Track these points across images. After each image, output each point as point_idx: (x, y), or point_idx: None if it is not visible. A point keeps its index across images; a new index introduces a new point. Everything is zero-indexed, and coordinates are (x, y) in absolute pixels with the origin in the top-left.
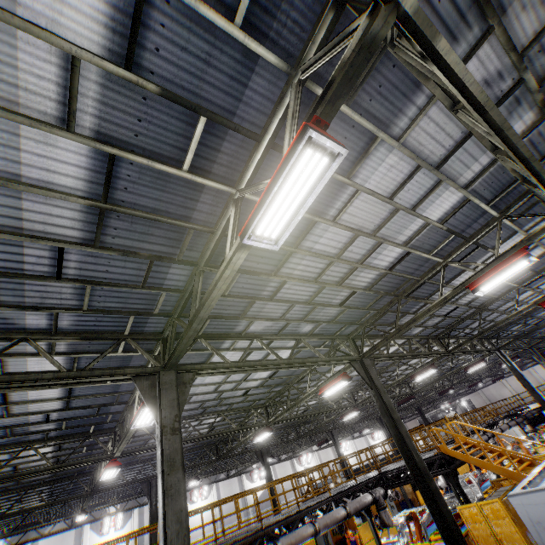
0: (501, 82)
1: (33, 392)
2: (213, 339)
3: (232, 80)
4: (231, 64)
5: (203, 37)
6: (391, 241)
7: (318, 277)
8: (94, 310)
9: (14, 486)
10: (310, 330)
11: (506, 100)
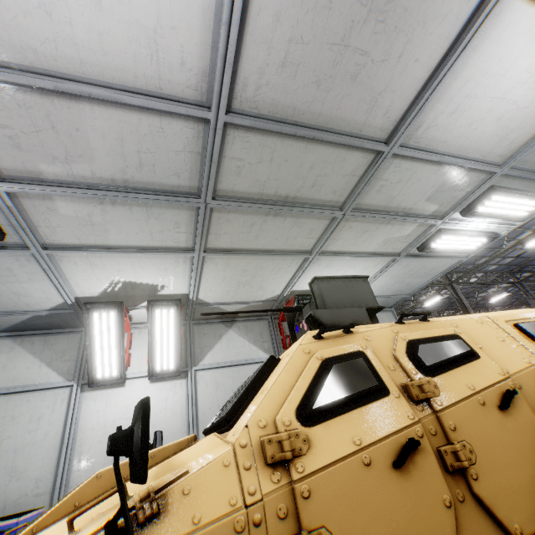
0: None
1: None
2: None
3: None
4: None
5: None
6: None
7: None
8: None
9: None
10: None
11: None
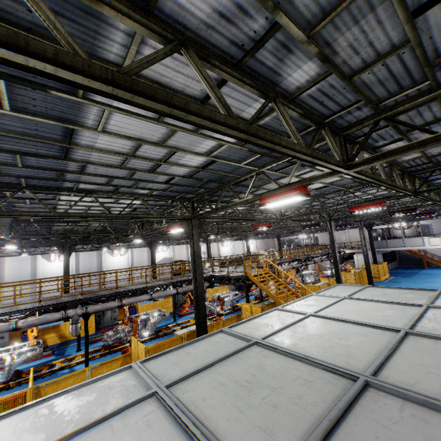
0: (249, 19)
1: None
2: (41, 190)
3: None
4: None
5: None
6: (188, 150)
7: (122, 165)
8: None
9: None
10: (148, 192)
11: (263, 45)
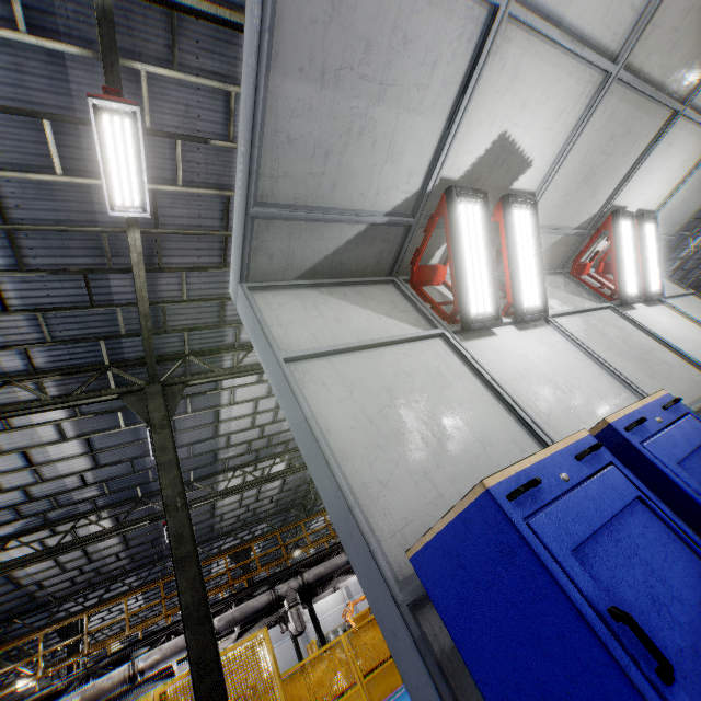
0: None
1: (53, 449)
2: (204, 355)
3: (53, 80)
4: (43, 67)
5: (5, 52)
6: None
7: None
8: (60, 341)
9: (95, 578)
10: None
11: None
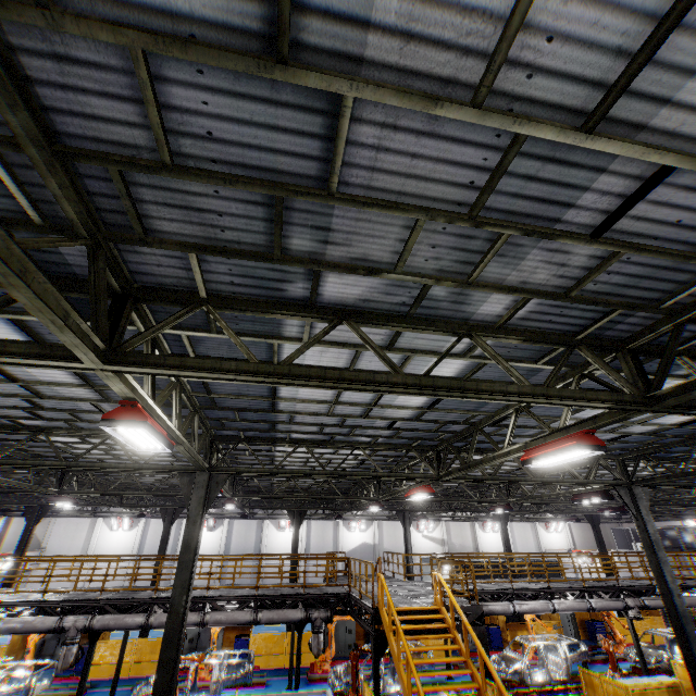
0: None
1: None
2: None
3: None
4: None
5: None
6: None
7: None
8: None
9: None
10: None
11: None
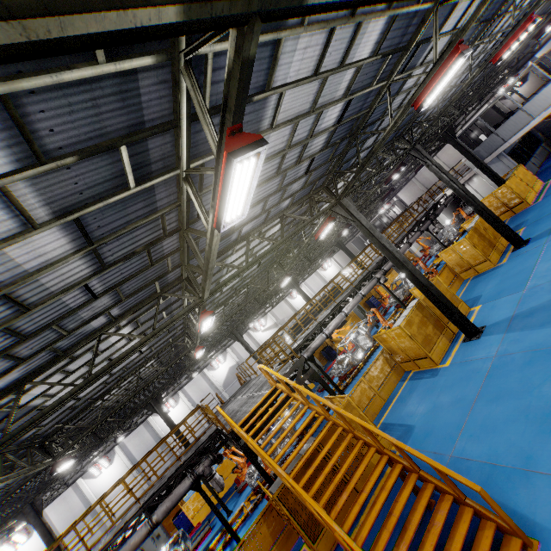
0: None
1: None
2: None
3: None
4: None
5: None
6: None
7: None
8: None
9: None
10: None
11: None
